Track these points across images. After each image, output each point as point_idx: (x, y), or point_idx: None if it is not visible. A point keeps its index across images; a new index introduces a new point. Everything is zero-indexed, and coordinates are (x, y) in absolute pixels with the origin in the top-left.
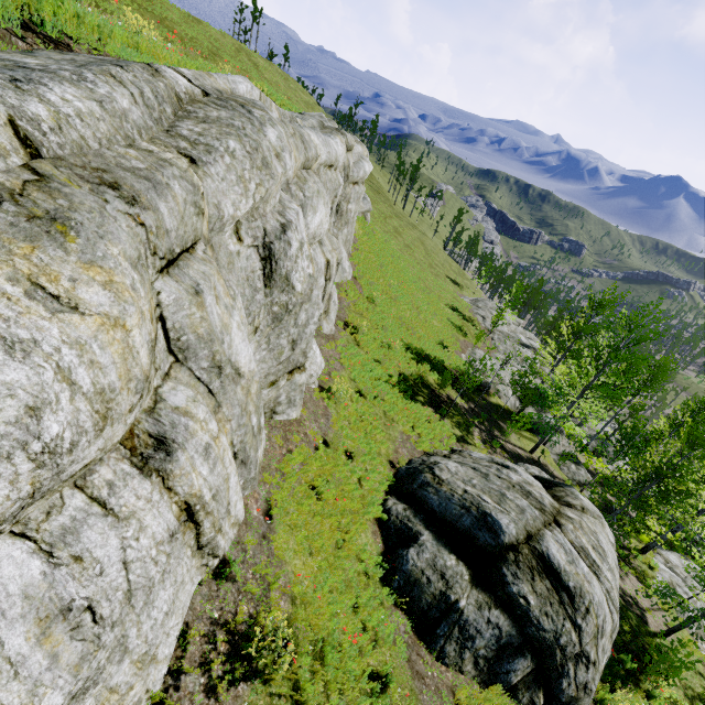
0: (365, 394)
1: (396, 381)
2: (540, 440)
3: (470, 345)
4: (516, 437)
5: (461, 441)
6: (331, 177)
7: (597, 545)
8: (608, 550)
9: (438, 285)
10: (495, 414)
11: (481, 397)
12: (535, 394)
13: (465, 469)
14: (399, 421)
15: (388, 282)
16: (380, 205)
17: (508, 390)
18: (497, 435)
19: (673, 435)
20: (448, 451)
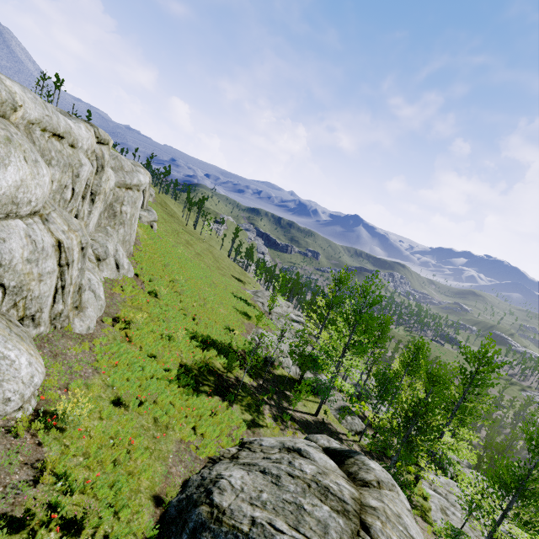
0: (126, 403)
1: (175, 375)
2: (321, 401)
3: (254, 326)
4: (302, 403)
5: (252, 426)
6: (61, 149)
7: (408, 537)
8: (416, 533)
9: (225, 281)
10: (281, 385)
11: (268, 371)
12: (310, 360)
13: (253, 477)
14: (176, 425)
15: (174, 278)
16: (173, 224)
17: (289, 360)
18: (286, 406)
19: (407, 373)
20: (237, 446)
